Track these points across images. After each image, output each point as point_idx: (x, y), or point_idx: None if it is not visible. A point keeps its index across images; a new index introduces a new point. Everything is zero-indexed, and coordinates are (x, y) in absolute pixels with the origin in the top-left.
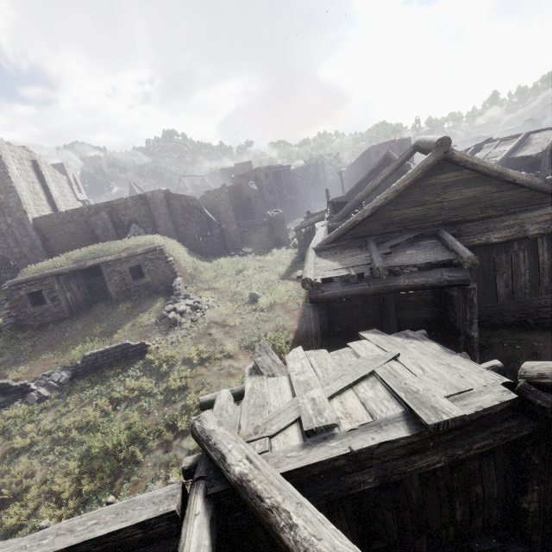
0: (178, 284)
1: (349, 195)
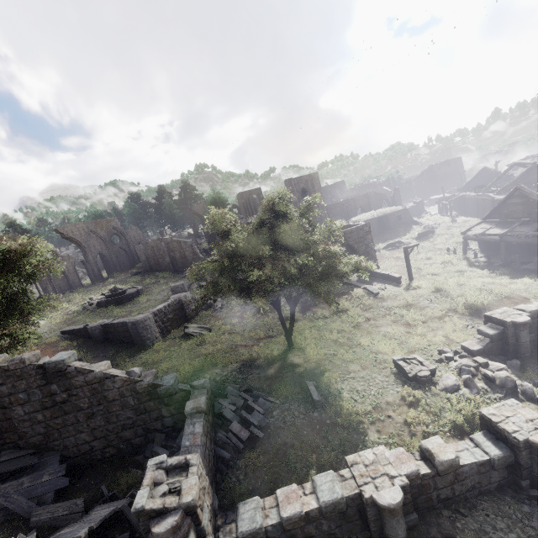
0: (419, 220)
1: (465, 187)
